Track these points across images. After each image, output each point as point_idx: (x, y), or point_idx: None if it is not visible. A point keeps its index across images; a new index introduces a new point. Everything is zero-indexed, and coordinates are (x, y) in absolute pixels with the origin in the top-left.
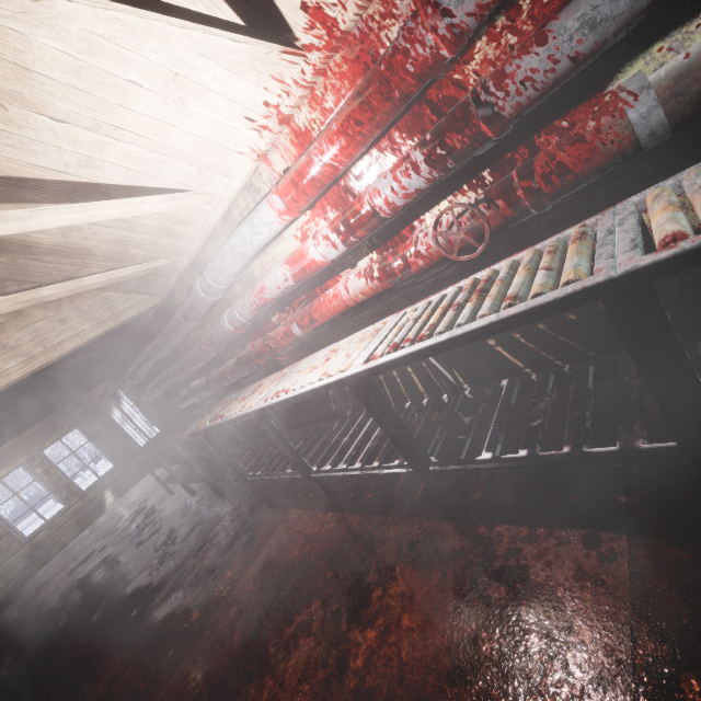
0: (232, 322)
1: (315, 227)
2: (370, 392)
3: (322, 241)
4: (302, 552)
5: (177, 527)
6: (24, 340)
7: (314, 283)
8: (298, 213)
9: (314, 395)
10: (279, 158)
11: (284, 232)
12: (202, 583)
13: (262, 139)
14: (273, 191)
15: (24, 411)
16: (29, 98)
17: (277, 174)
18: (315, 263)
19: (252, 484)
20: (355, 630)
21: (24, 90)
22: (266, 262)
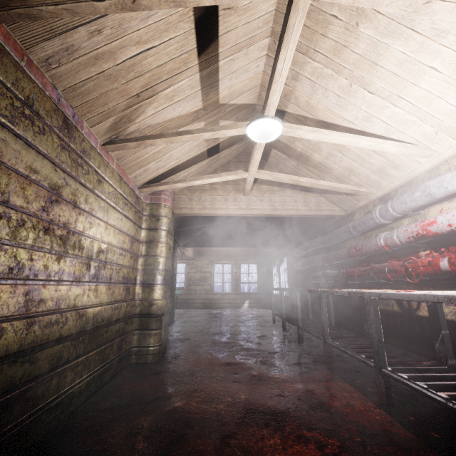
0: (386, 239)
1: None
2: None
3: None
4: (341, 408)
5: (268, 336)
6: (278, 201)
7: None
8: None
9: (442, 301)
10: None
11: None
12: (266, 365)
13: None
14: None
15: (250, 239)
16: (365, 80)
17: None
18: None
19: (327, 346)
20: None
21: (366, 76)
22: (447, 208)
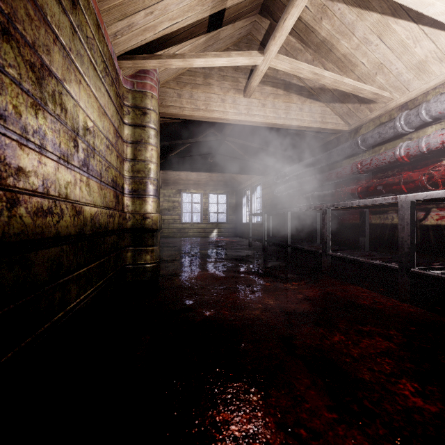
0: (409, 148)
1: None
2: None
3: None
4: (373, 305)
5: (253, 255)
6: (282, 107)
7: None
8: None
9: None
10: None
11: None
12: (272, 276)
13: None
14: None
15: (227, 164)
16: None
17: None
18: None
19: (327, 258)
20: None
21: None
22: None
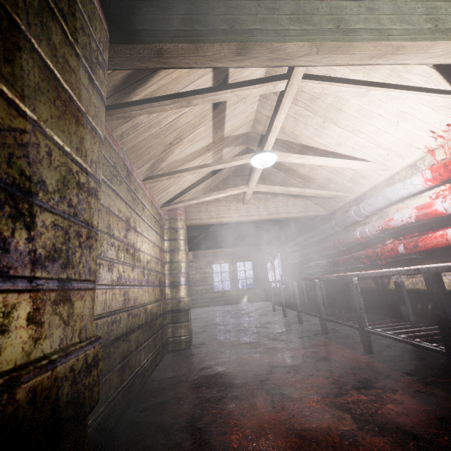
0: (361, 233)
1: (448, 194)
2: (436, 282)
3: (448, 200)
4: (338, 358)
5: (272, 322)
6: (272, 206)
7: (429, 227)
8: (439, 182)
9: (395, 274)
10: (442, 153)
11: (423, 193)
12: (277, 341)
13: (435, 142)
14: (428, 168)
15: (246, 239)
16: (334, 119)
17: (436, 161)
18: (437, 212)
19: (323, 321)
20: (354, 391)
21: (335, 117)
22: (401, 207)
